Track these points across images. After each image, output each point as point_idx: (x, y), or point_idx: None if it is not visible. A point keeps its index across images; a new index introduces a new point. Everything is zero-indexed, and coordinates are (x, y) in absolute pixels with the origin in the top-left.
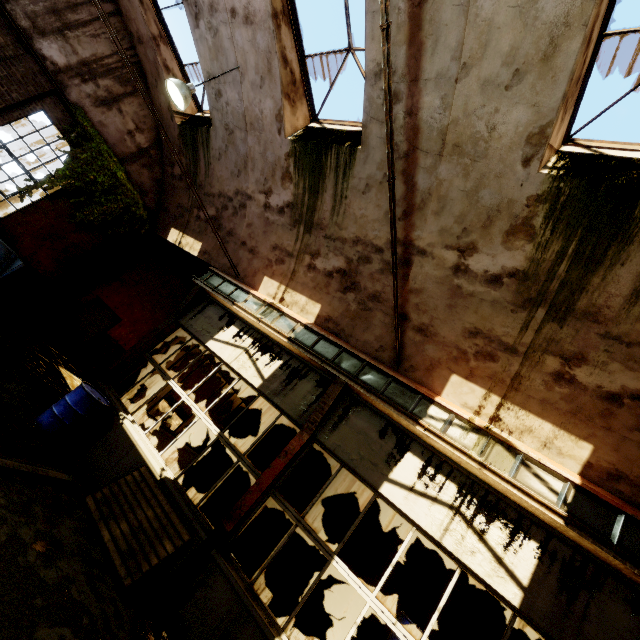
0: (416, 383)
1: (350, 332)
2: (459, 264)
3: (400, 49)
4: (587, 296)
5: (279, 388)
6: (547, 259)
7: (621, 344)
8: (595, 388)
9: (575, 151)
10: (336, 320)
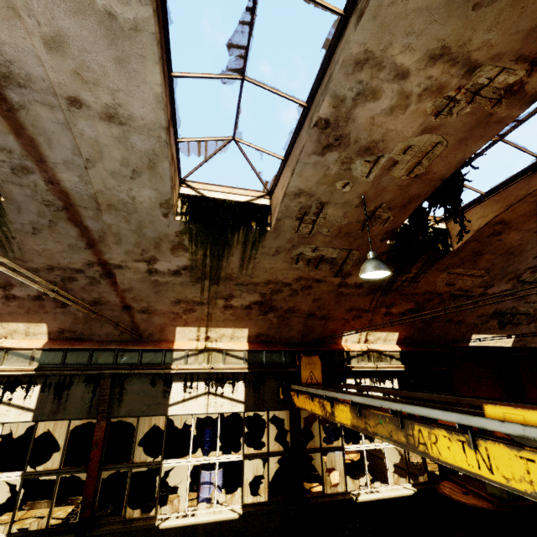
0: (158, 343)
1: (90, 333)
2: (150, 269)
3: (6, 136)
4: (224, 271)
5: (54, 407)
6: (199, 258)
7: (244, 286)
8: (241, 306)
9: (189, 194)
10: (70, 329)
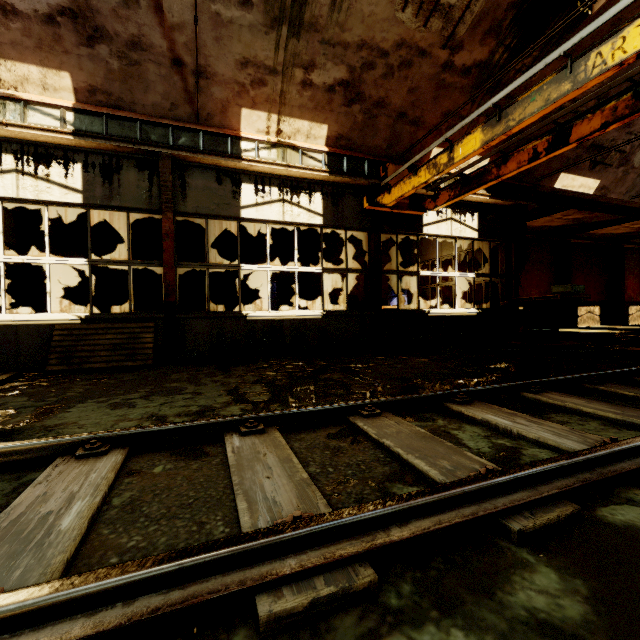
0: (220, 128)
1: (131, 99)
2: None
3: None
4: (309, 9)
5: (106, 192)
6: None
7: (330, 47)
8: (323, 85)
9: None
10: (104, 89)
